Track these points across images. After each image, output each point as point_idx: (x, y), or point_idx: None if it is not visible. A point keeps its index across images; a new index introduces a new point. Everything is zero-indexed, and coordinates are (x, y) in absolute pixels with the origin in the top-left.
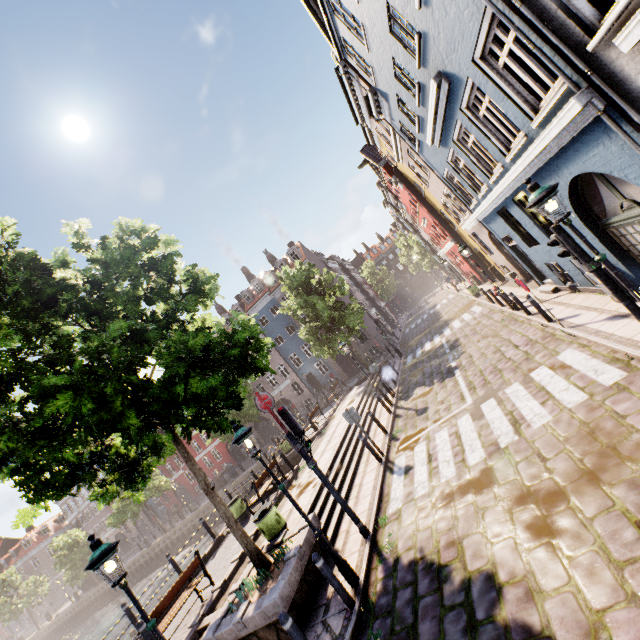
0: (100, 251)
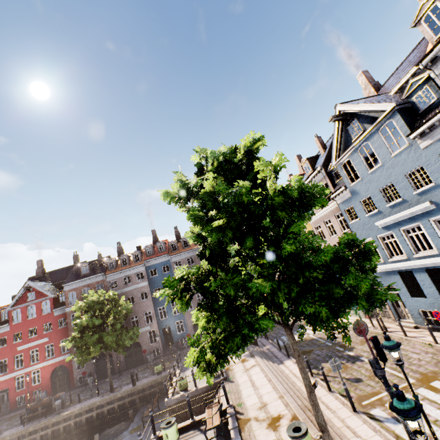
0: None
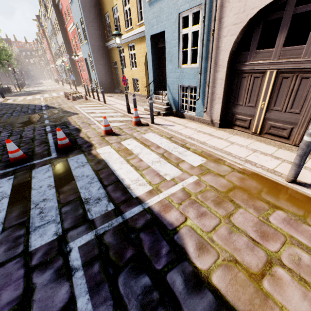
0: None
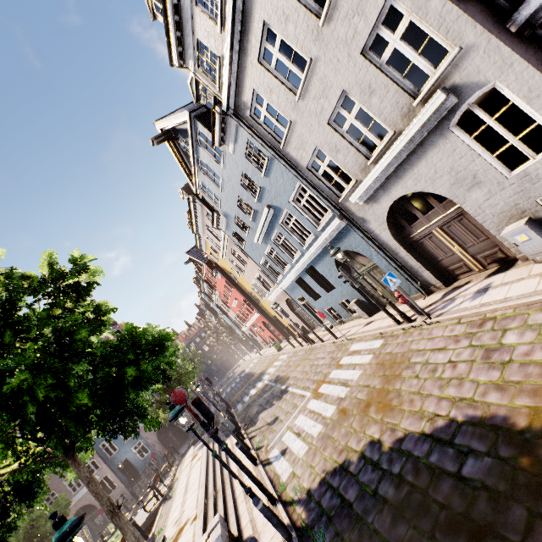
0: (2, 279)
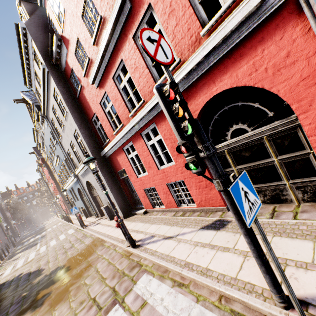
0: None
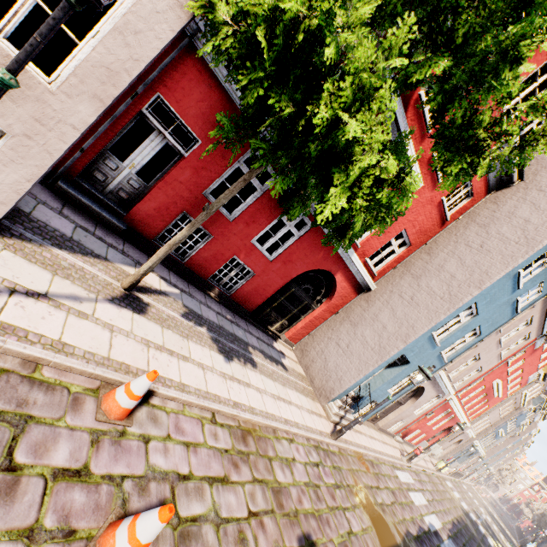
0: None
